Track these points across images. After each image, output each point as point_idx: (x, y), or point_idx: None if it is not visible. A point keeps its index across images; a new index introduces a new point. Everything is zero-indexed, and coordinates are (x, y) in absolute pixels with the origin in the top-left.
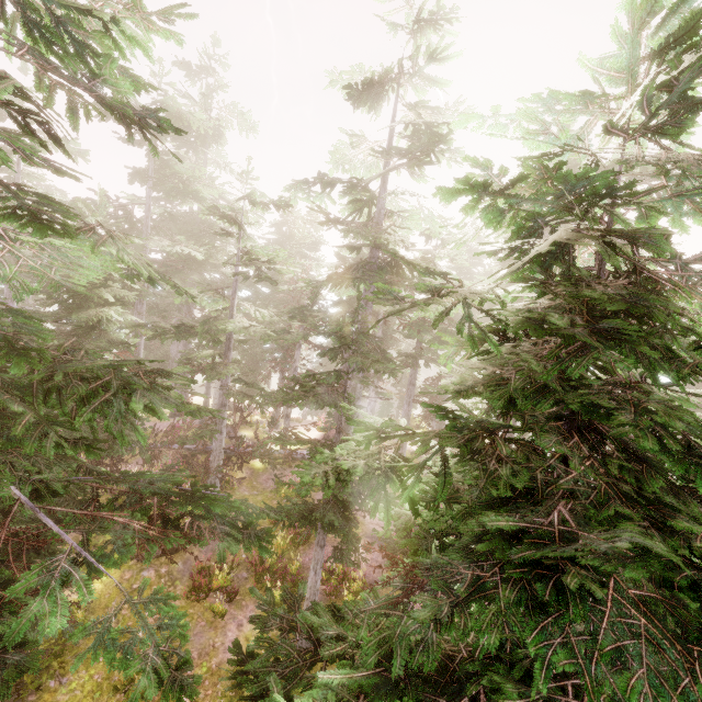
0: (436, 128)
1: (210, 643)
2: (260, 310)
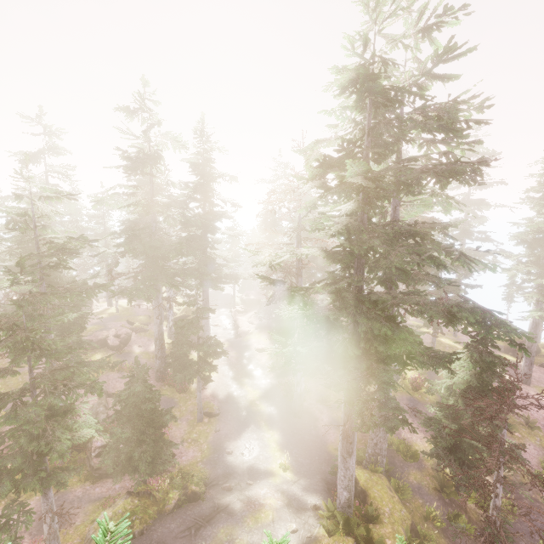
0: (65, 171)
1: (2, 360)
2: (1, 249)
